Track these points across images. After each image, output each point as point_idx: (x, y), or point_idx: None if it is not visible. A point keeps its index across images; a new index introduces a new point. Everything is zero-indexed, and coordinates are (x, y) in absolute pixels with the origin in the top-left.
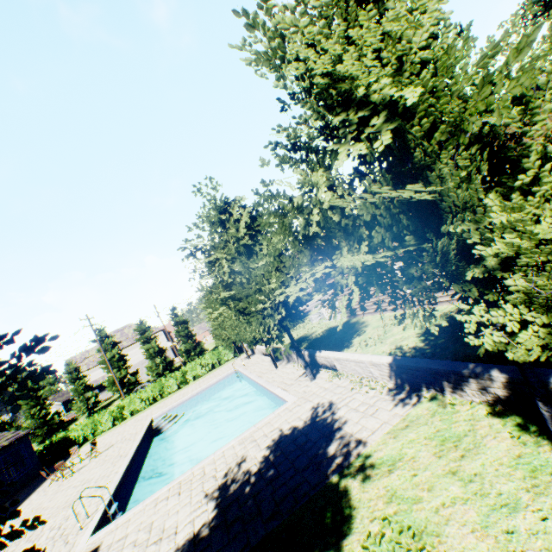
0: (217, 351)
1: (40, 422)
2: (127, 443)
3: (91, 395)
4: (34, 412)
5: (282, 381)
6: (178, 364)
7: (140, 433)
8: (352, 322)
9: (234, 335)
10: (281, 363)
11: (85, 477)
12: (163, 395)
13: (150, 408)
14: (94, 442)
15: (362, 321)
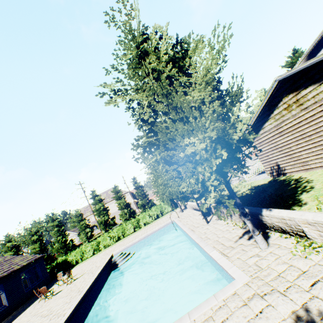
0: (160, 205)
1: (62, 245)
2: (89, 277)
3: (89, 230)
4: (59, 239)
5: (217, 240)
6: (138, 213)
7: (99, 268)
8: (281, 180)
9: (166, 192)
10: (211, 218)
11: (52, 306)
12: (124, 235)
13: (115, 244)
14: (69, 271)
15: (296, 178)
